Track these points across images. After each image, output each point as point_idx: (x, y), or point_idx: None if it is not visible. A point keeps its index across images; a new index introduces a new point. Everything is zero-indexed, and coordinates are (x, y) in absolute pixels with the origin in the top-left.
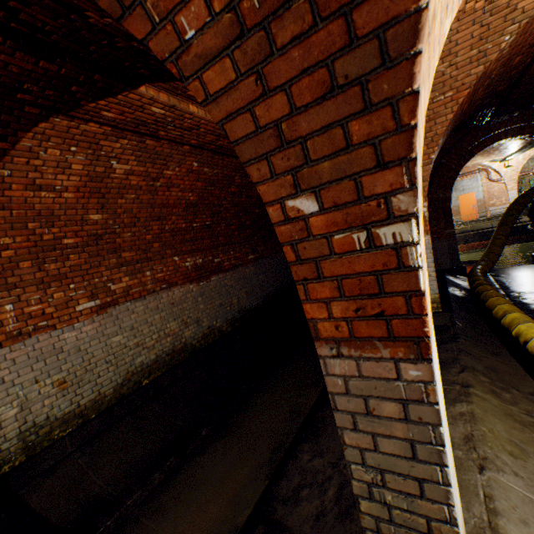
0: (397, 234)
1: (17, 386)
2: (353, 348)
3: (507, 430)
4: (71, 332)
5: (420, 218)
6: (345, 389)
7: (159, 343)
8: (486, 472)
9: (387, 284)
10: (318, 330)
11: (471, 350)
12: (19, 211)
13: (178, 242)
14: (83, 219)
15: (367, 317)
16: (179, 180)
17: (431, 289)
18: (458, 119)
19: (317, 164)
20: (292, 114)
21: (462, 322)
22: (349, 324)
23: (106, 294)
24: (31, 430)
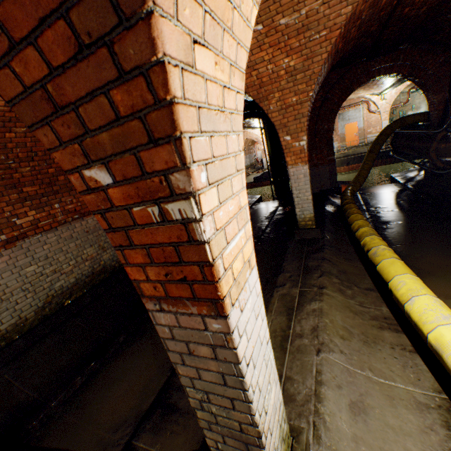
0: (183, 211)
1: None
2: (171, 305)
3: (343, 319)
4: None
5: (224, 185)
6: (172, 335)
7: (78, 268)
8: (321, 354)
9: (184, 254)
10: (142, 289)
11: (332, 257)
12: None
13: None
14: None
15: (175, 281)
16: None
17: (308, 210)
18: (336, 58)
19: (97, 135)
20: (53, 75)
21: (330, 235)
22: (163, 285)
23: (12, 229)
24: None
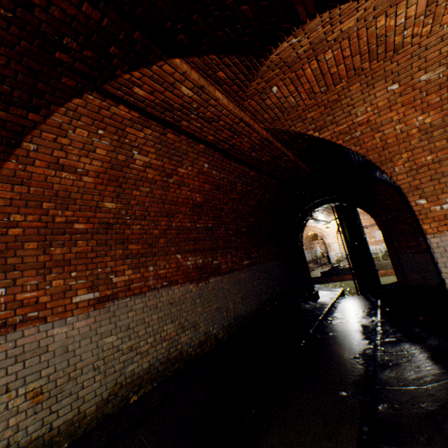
0: None
1: None
2: None
3: None
4: (61, 327)
5: None
6: None
7: (154, 348)
8: None
9: None
10: None
11: None
12: (37, 189)
13: (182, 240)
14: (98, 206)
15: None
16: (190, 180)
17: None
18: None
19: None
20: None
21: None
22: None
23: (106, 287)
24: None
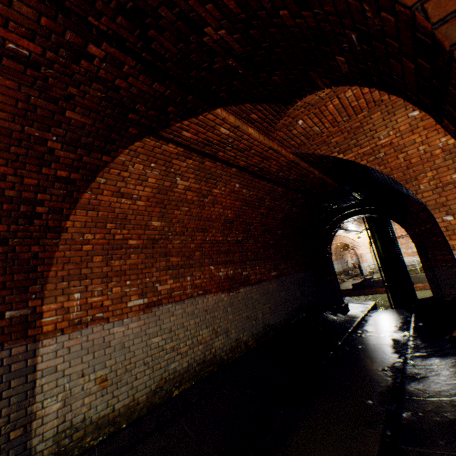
0: None
1: (66, 377)
2: None
3: None
4: (120, 327)
5: None
6: None
7: (191, 350)
8: None
9: None
10: None
11: None
12: (103, 213)
13: (215, 253)
14: (147, 225)
15: None
16: (222, 198)
17: None
18: None
19: None
20: None
21: None
22: None
23: (153, 294)
24: (66, 431)
